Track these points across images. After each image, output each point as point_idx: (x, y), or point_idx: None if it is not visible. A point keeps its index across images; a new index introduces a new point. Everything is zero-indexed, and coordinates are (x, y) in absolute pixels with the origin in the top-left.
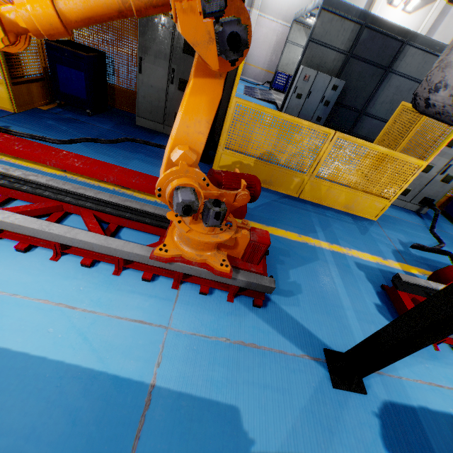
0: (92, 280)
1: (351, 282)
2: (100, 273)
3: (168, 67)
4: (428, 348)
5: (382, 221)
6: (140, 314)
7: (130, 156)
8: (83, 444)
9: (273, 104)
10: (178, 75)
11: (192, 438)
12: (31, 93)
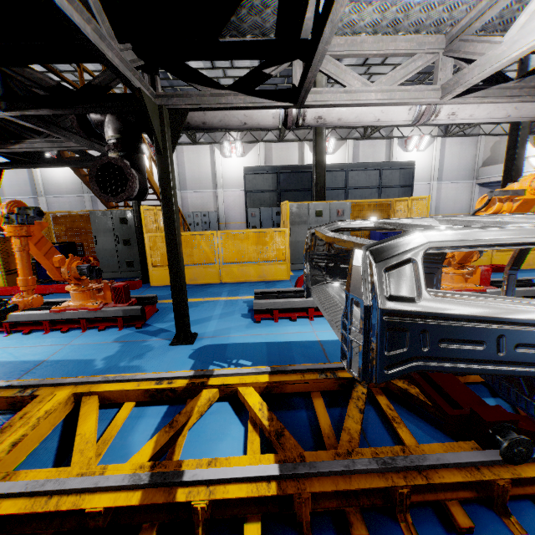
0: (28, 338)
1: (230, 309)
2: (35, 335)
3: (113, 235)
4: (269, 323)
5: (296, 278)
6: (52, 343)
7: None
8: None
9: None
10: (121, 237)
11: (59, 370)
12: None
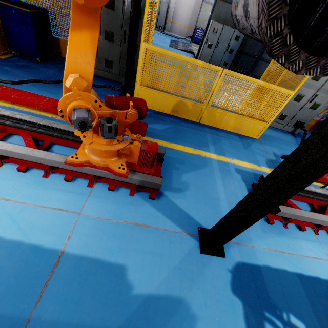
0: (25, 181)
1: (229, 182)
2: (33, 176)
3: None
4: (279, 227)
5: (263, 139)
6: (60, 204)
7: None
8: (4, 290)
9: (191, 53)
10: (104, 27)
11: (87, 286)
12: None
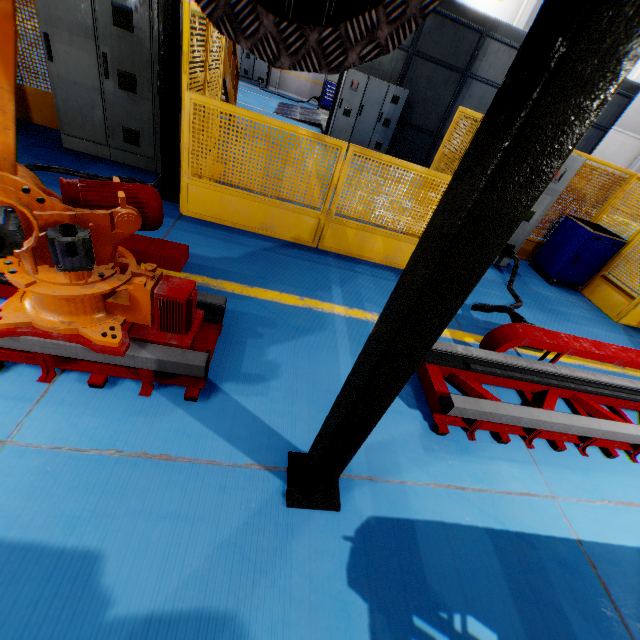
0: None
1: None
2: None
3: (95, 51)
4: (460, 439)
5: None
6: None
7: None
8: None
9: (318, 127)
10: (115, 64)
11: None
12: None
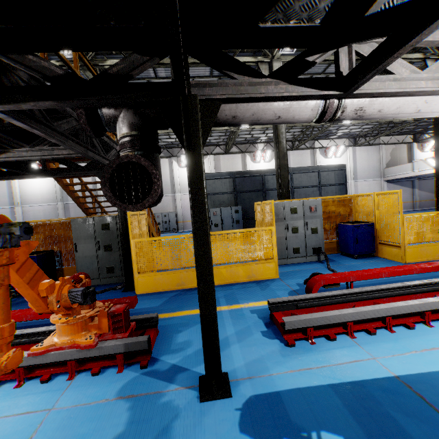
0: None
1: (242, 324)
2: (3, 391)
3: (94, 241)
4: (305, 345)
5: (284, 276)
6: (29, 407)
7: None
8: None
9: None
10: (103, 243)
11: None
12: None
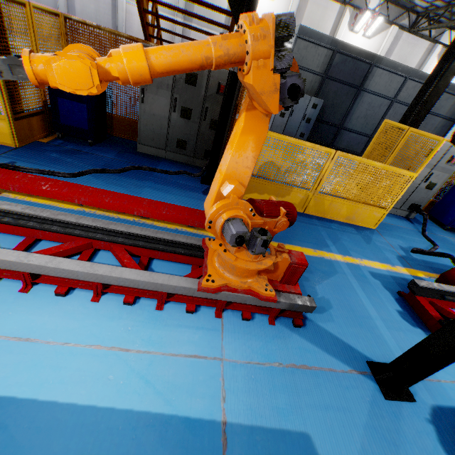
0: (137, 318)
1: (371, 292)
2: (144, 310)
3: (170, 97)
4: None
5: (380, 229)
6: (193, 348)
7: (140, 185)
8: None
9: None
10: (180, 103)
11: None
12: (31, 126)
